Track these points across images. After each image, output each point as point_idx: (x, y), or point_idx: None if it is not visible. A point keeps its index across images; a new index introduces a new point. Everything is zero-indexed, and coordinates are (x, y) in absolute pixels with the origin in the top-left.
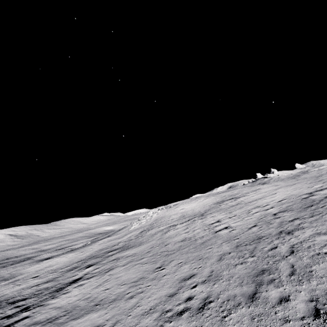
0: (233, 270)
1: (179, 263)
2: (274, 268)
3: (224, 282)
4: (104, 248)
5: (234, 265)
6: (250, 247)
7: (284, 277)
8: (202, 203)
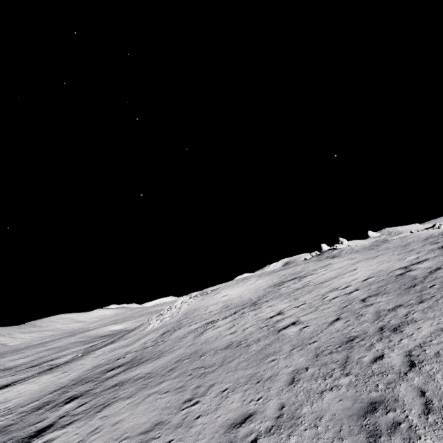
0: (318, 404)
1: (223, 391)
2: (390, 398)
3: (307, 430)
4: (102, 363)
5: (319, 394)
6: (339, 356)
7: (415, 418)
8: (253, 286)
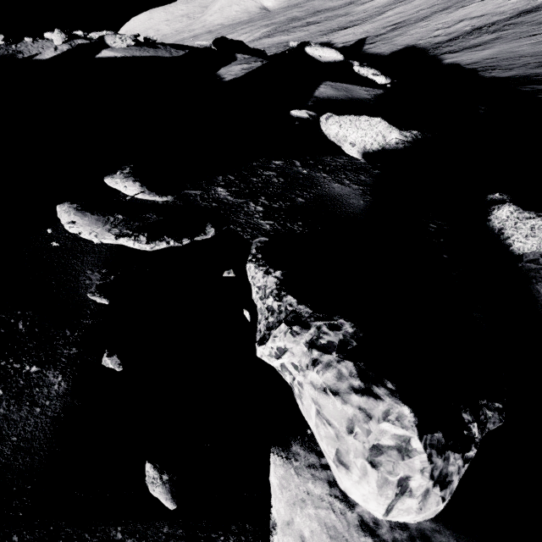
0: None
1: None
2: None
3: None
4: None
5: None
6: None
7: None
8: None
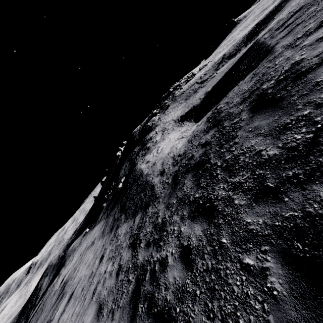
0: None
1: None
2: None
3: None
4: (256, 20)
5: None
6: None
7: None
8: None
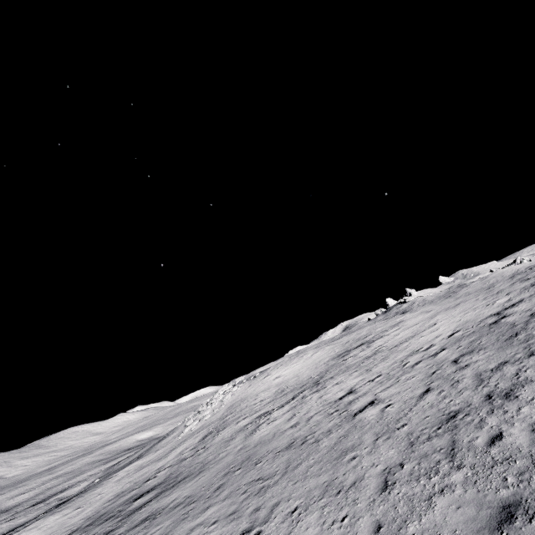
0: (429, 516)
1: (292, 512)
2: (529, 496)
3: None
4: (126, 489)
5: (426, 501)
6: (441, 441)
7: None
8: (311, 361)
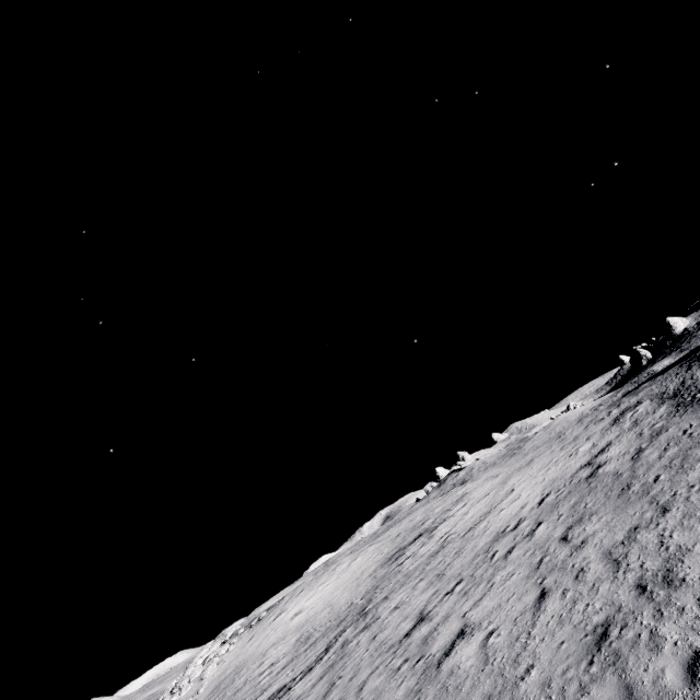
0: None
1: None
2: None
3: None
4: None
5: None
6: (607, 691)
7: None
8: (349, 575)
